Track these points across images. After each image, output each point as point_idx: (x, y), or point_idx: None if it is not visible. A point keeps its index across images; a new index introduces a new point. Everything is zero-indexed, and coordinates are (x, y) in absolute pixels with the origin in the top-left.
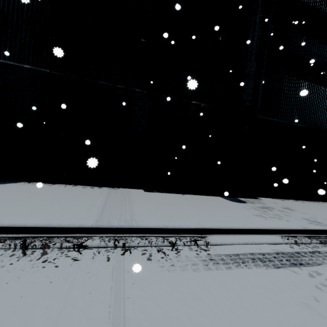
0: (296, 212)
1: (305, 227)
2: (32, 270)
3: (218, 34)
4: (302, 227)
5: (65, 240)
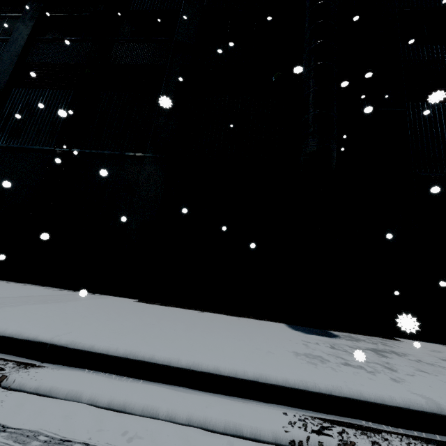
0: None
1: (437, 404)
2: None
3: (271, 75)
4: (418, 401)
5: None
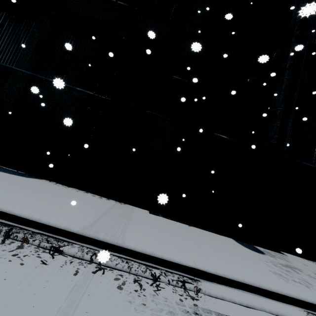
0: None
1: None
2: None
3: (247, 77)
4: None
5: (46, 240)
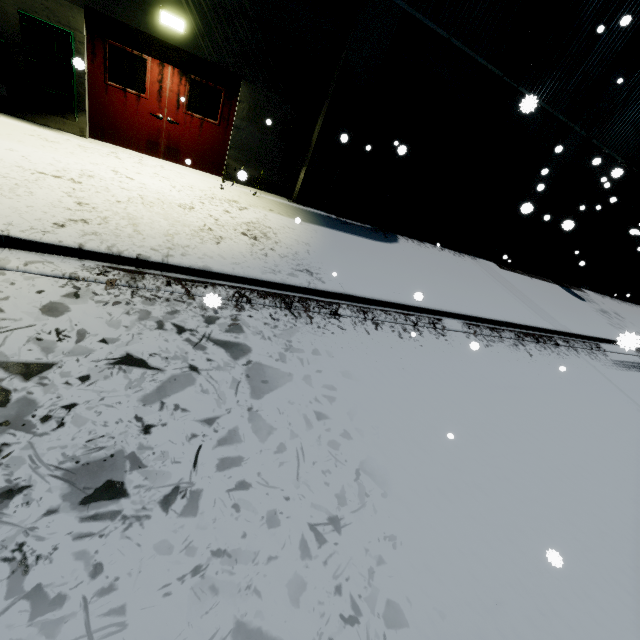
0: (627, 322)
1: None
2: (562, 359)
3: None
4: None
5: (548, 339)
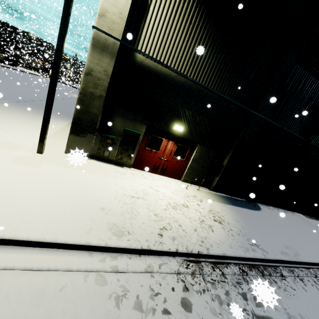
0: None
1: None
2: None
3: None
4: None
5: None
